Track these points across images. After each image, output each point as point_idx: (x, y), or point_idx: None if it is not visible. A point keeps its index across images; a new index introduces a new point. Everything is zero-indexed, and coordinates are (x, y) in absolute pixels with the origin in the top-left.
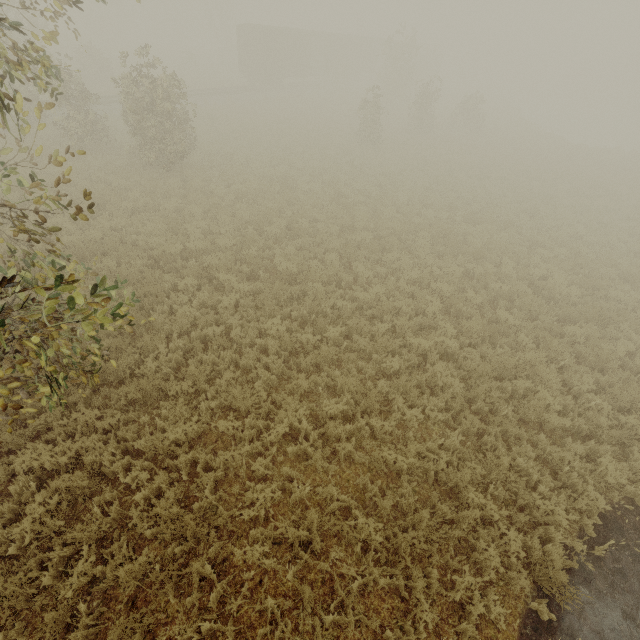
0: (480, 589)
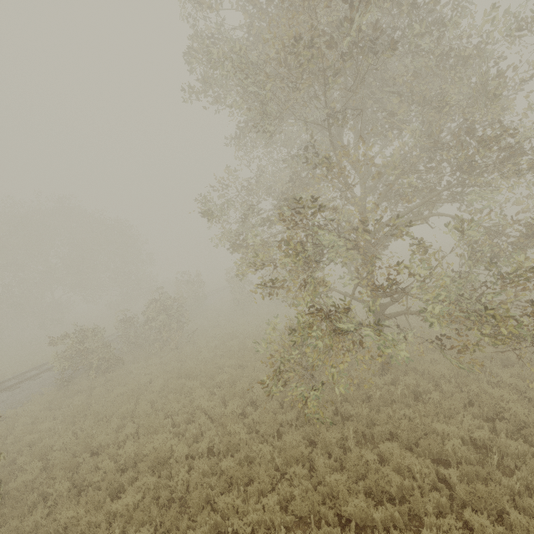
0: None
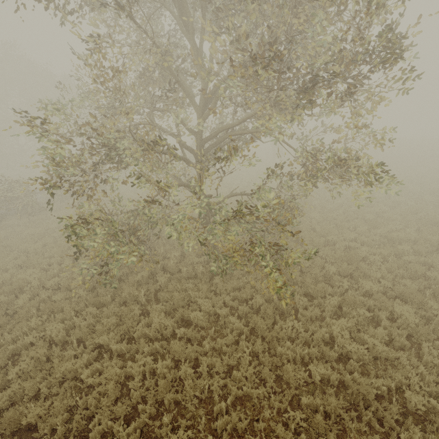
0: None
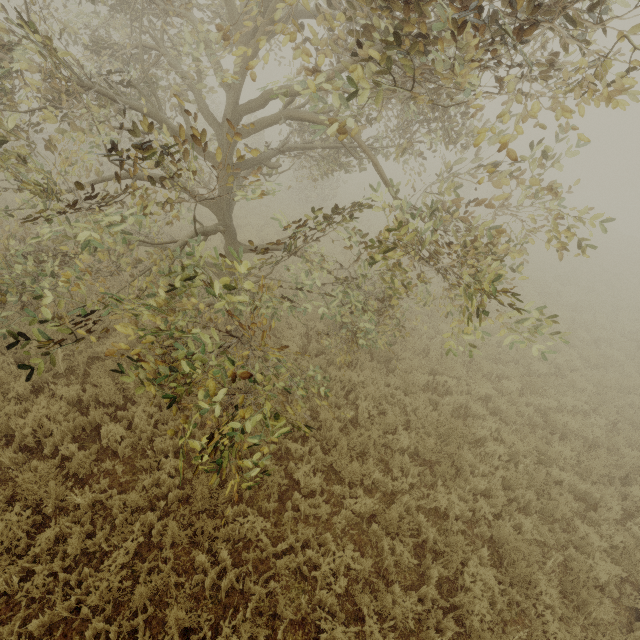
0: (639, 510)
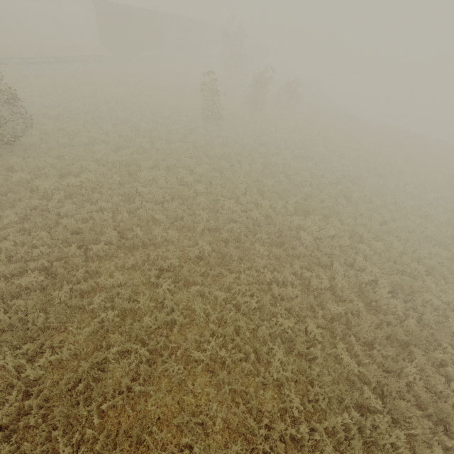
0: None
